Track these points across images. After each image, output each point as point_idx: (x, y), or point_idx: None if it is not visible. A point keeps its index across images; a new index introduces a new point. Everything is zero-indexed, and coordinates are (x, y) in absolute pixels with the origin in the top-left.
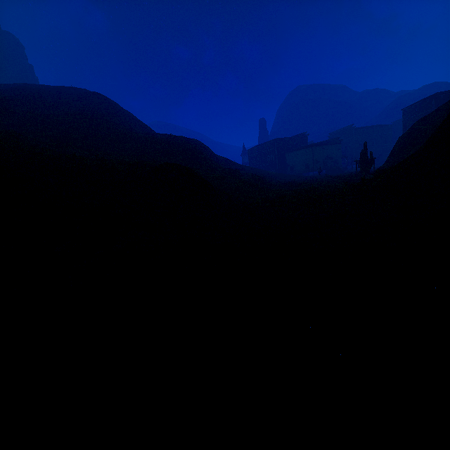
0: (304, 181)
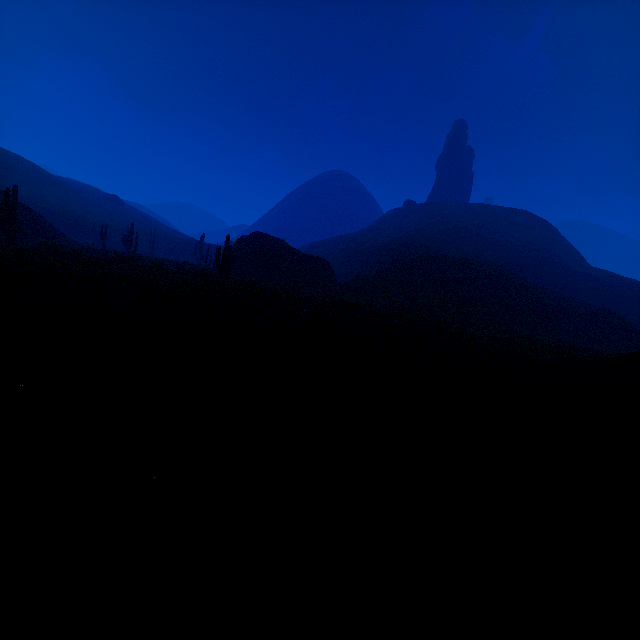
0: None
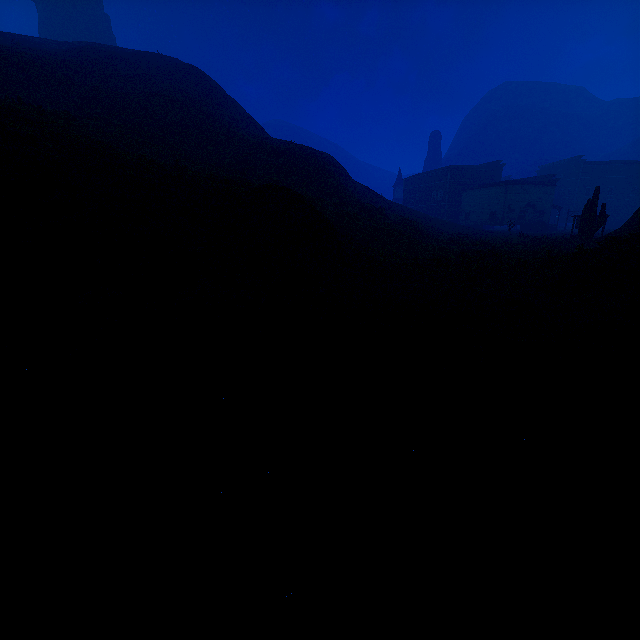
0: (482, 239)
